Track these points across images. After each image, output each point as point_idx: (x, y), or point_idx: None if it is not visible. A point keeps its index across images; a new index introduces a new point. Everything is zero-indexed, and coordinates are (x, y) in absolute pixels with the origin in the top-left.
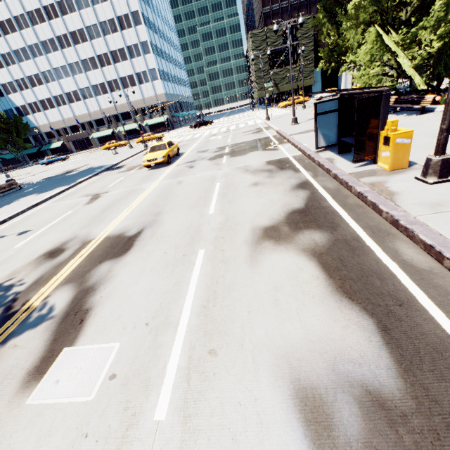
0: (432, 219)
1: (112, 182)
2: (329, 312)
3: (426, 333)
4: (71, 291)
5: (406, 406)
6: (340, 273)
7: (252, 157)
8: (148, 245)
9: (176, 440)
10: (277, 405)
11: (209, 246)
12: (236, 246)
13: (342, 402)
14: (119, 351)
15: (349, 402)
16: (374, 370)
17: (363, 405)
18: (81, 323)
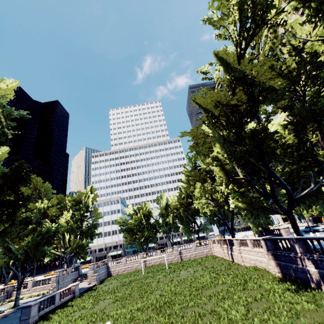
0: None
1: None
2: None
3: None
4: None
5: None
6: None
7: None
8: None
9: None
10: None
11: None
12: None
13: None
14: None
15: None
16: None
17: None
18: None
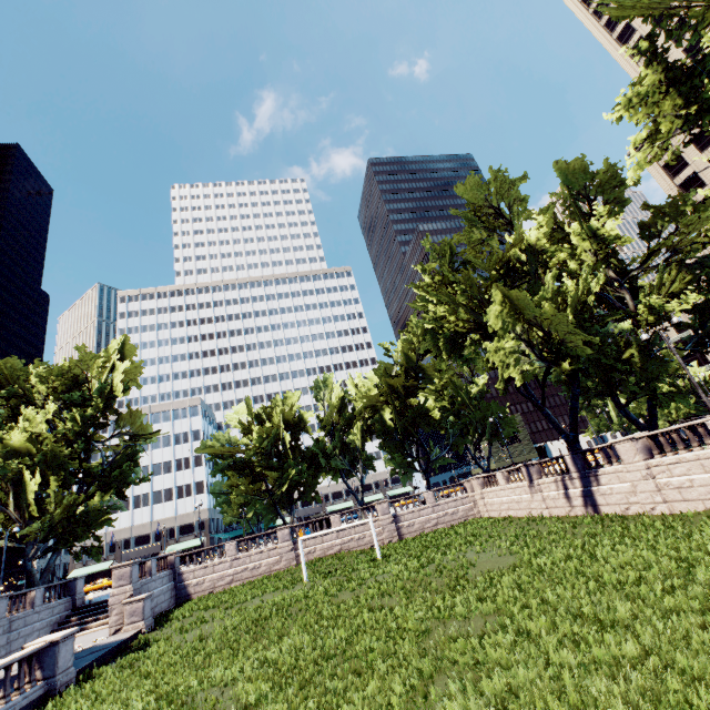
0: None
1: None
2: None
3: None
4: None
5: None
6: None
7: None
8: None
9: None
10: None
11: None
12: None
13: None
14: None
15: None
16: None
17: None
18: None
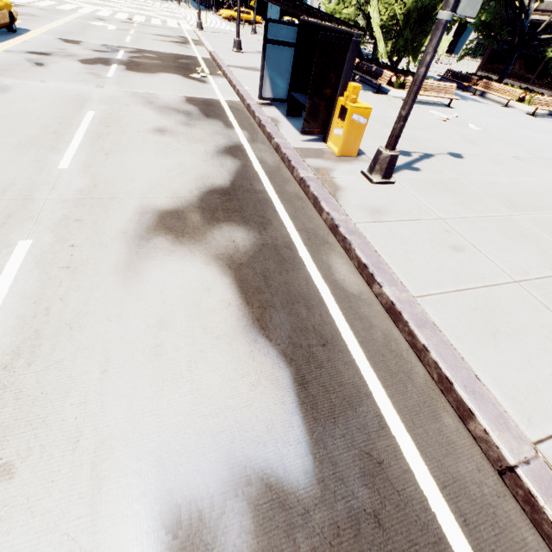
0: (370, 230)
1: None
2: (237, 362)
3: (345, 383)
4: None
5: (310, 497)
6: (261, 298)
7: (163, 81)
8: None
9: None
10: None
11: (46, 235)
12: (103, 240)
13: (232, 515)
14: None
15: (241, 512)
16: (281, 450)
17: (260, 511)
18: None
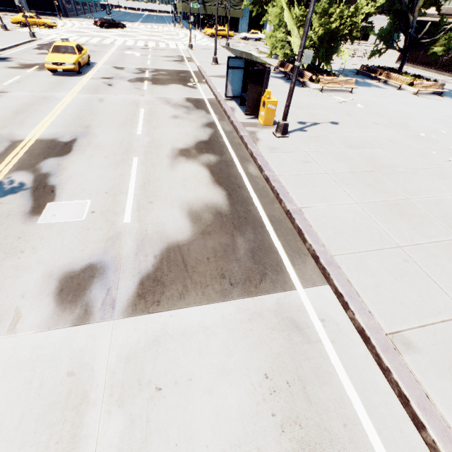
0: (267, 155)
1: (4, 79)
2: (209, 189)
3: (244, 196)
4: (28, 175)
5: (228, 213)
6: (218, 175)
7: (173, 90)
8: (88, 150)
9: (137, 227)
10: (181, 216)
11: (141, 156)
12: (161, 158)
13: (207, 214)
14: (92, 203)
15: (209, 213)
16: (221, 206)
17: (214, 214)
18: (53, 192)
